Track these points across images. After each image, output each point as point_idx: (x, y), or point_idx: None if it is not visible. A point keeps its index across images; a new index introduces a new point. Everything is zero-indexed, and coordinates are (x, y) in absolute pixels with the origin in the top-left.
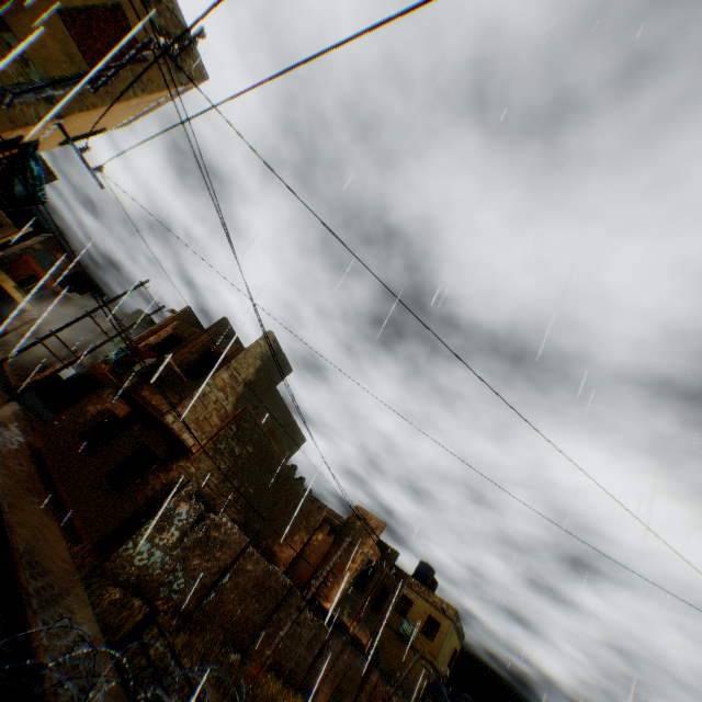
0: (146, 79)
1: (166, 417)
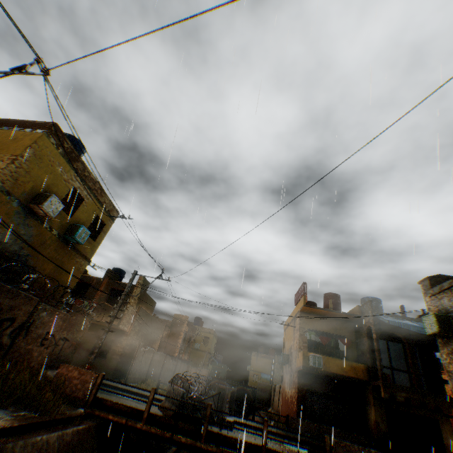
0: (106, 230)
1: (119, 326)
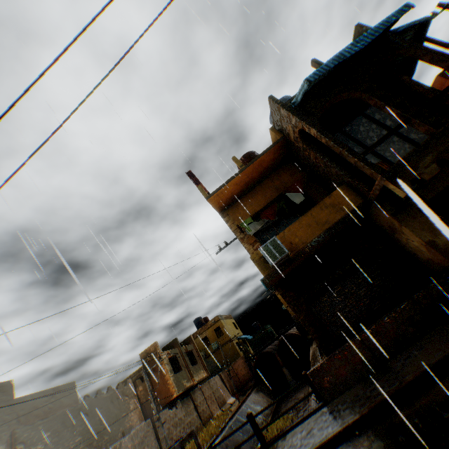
0: None
1: None
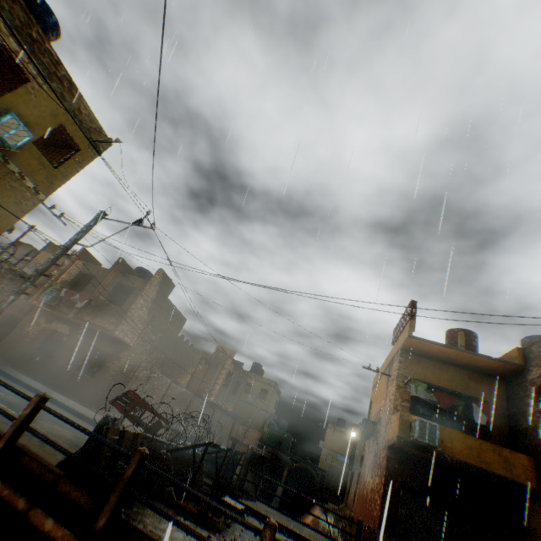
0: (82, 159)
1: (115, 333)
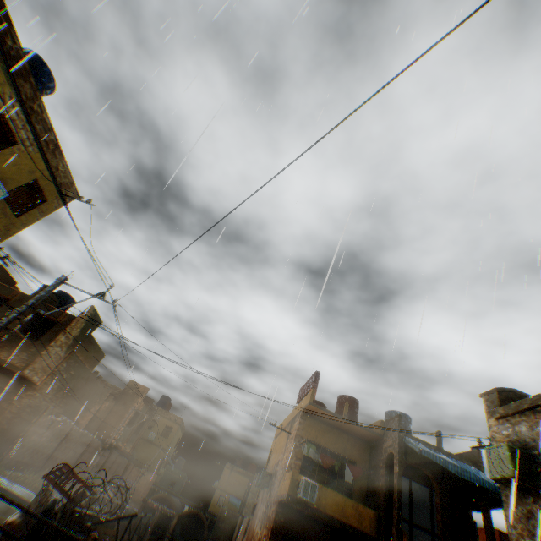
0: (46, 209)
1: (26, 372)
